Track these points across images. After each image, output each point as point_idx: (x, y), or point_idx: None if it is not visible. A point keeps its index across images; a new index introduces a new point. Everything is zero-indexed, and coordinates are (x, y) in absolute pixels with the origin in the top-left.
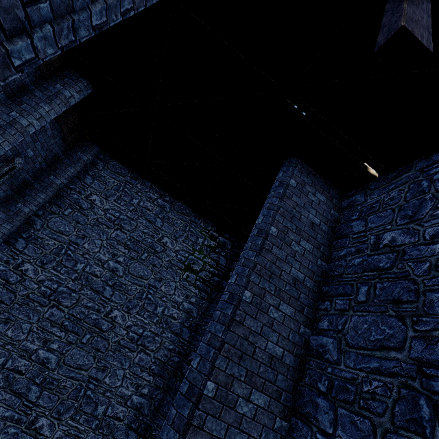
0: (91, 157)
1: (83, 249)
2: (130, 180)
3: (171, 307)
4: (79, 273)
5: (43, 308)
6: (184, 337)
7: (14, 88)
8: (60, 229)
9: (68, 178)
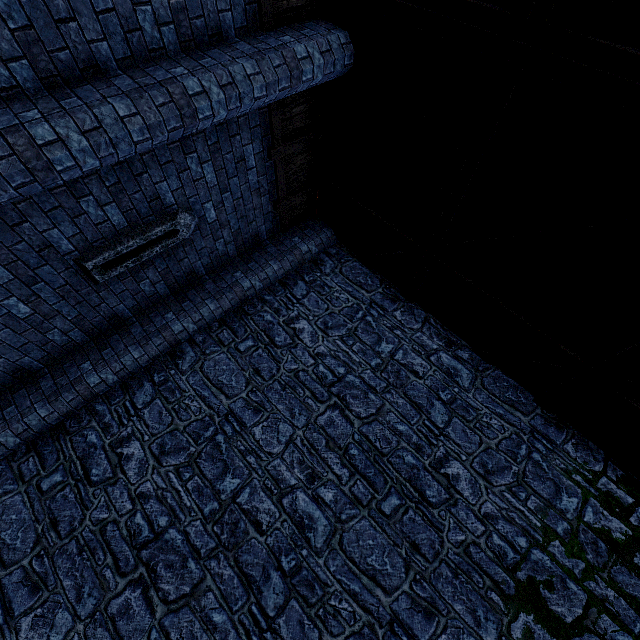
0: (315, 248)
1: (249, 438)
2: (381, 299)
3: None
4: (222, 501)
5: (117, 578)
6: None
7: (199, 27)
8: (219, 379)
9: (265, 279)
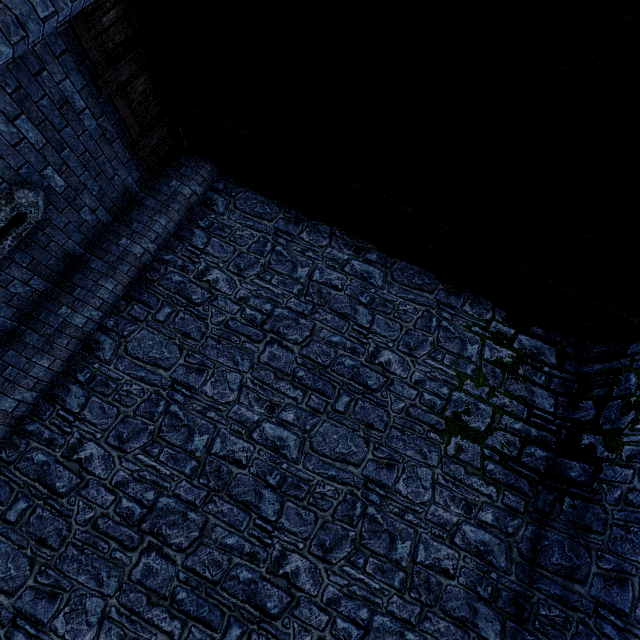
0: (199, 188)
1: (202, 397)
2: (285, 225)
3: (433, 540)
4: (199, 458)
5: (128, 554)
6: (484, 632)
7: None
8: (150, 355)
9: (156, 238)
